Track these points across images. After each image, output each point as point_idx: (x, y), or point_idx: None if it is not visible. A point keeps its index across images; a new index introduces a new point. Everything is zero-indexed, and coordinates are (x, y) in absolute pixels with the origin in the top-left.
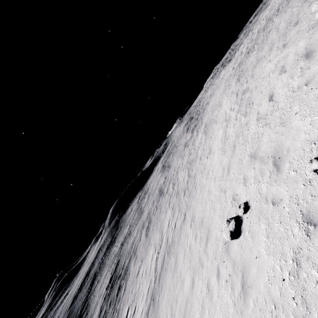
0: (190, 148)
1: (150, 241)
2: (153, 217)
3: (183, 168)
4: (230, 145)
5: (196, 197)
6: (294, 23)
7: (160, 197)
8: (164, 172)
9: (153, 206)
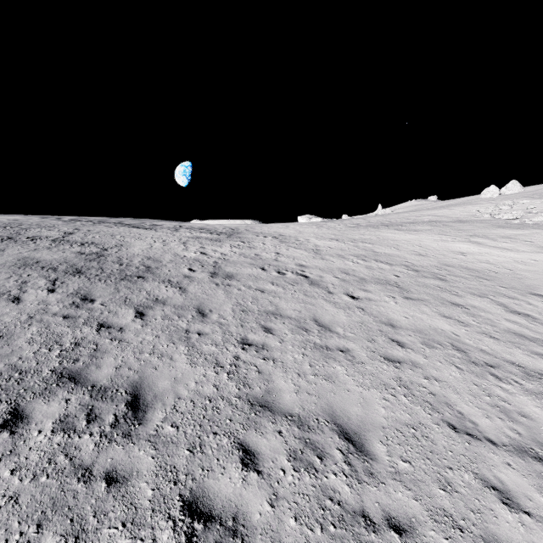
0: (284, 244)
1: (309, 422)
2: (129, 331)
3: (314, 257)
4: (539, 250)
5: (529, 277)
6: (516, 227)
7: (130, 282)
8: (15, 241)
9: (8, 300)
